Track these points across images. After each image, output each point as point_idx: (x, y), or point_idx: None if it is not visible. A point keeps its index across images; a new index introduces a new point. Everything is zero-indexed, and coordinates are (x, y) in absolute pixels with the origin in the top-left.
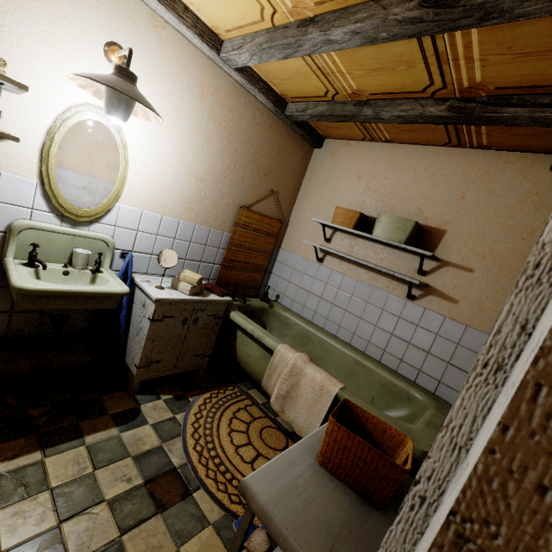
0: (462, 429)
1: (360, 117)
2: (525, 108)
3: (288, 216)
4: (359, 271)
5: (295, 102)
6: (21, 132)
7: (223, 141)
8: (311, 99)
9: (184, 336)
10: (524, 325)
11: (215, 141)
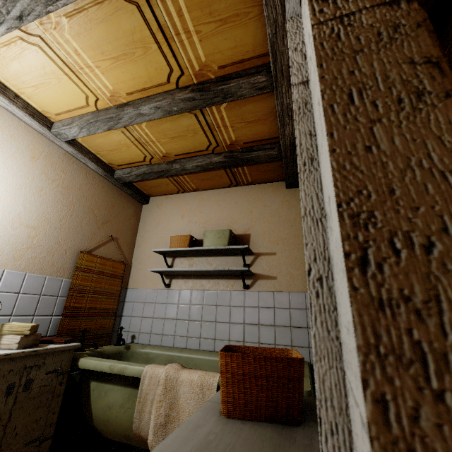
0: (314, 207)
1: (172, 171)
2: (261, 151)
3: (130, 259)
4: (202, 282)
5: (121, 169)
6: None
7: (58, 195)
8: (134, 165)
9: (7, 415)
10: (310, 133)
11: (48, 194)
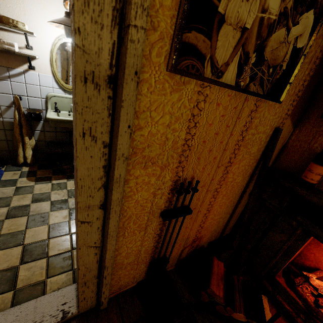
0: None
1: None
2: None
3: None
4: None
5: None
6: (41, 54)
7: None
8: None
9: None
10: None
11: None
